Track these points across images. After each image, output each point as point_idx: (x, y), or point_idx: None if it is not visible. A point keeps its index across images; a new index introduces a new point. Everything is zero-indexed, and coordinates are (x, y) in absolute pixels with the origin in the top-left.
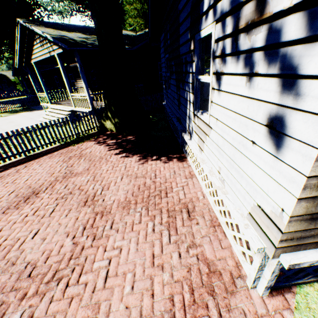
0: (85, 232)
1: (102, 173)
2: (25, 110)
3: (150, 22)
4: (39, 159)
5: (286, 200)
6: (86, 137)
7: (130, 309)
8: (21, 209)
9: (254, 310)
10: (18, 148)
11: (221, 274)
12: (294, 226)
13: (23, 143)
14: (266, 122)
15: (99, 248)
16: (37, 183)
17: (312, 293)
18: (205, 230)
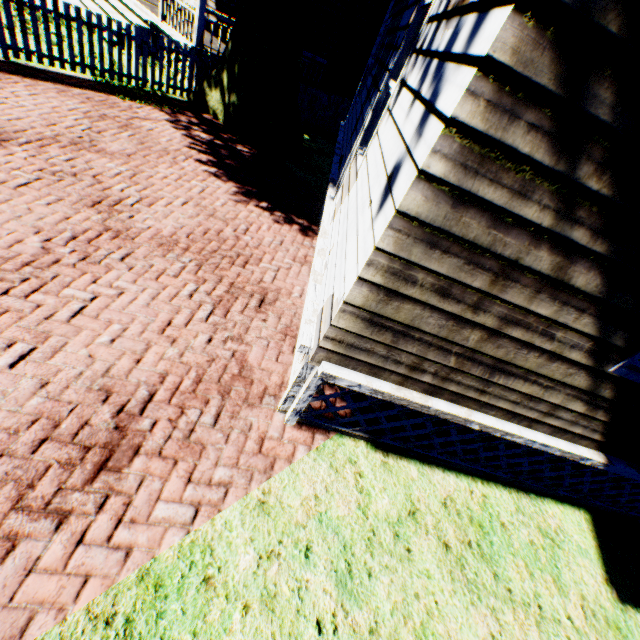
0: (73, 244)
1: (152, 176)
2: None
3: None
4: (33, 82)
5: (351, 281)
6: (157, 100)
7: (96, 361)
8: None
9: (265, 430)
10: None
11: (253, 383)
12: (348, 323)
13: (9, 25)
14: (390, 173)
15: (86, 275)
16: (12, 123)
17: (349, 447)
18: (269, 333)
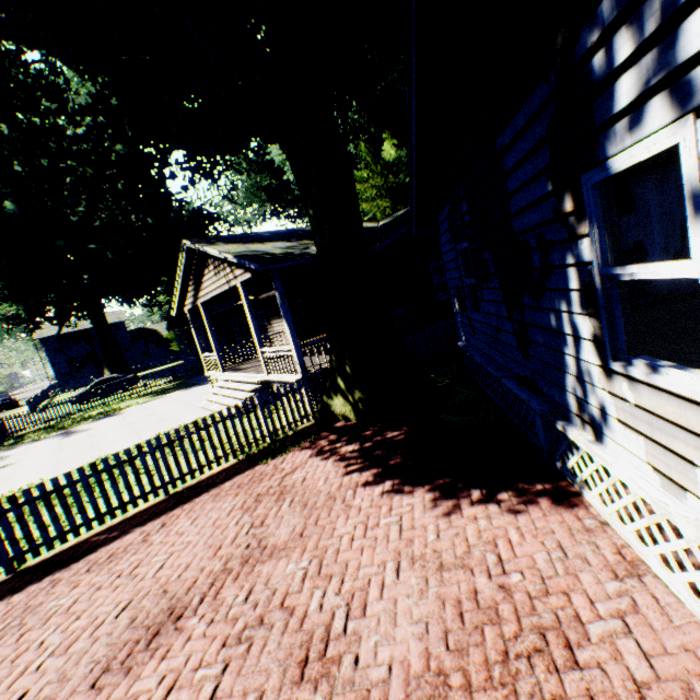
0: None
1: (338, 549)
2: (178, 386)
3: (415, 195)
4: (191, 503)
5: None
6: (291, 440)
7: None
8: (135, 677)
9: None
10: (155, 475)
11: None
12: None
13: (165, 465)
14: None
15: None
16: (182, 579)
17: None
18: None
